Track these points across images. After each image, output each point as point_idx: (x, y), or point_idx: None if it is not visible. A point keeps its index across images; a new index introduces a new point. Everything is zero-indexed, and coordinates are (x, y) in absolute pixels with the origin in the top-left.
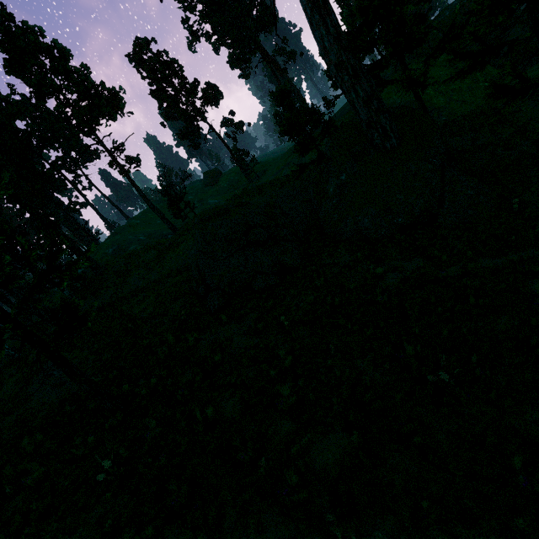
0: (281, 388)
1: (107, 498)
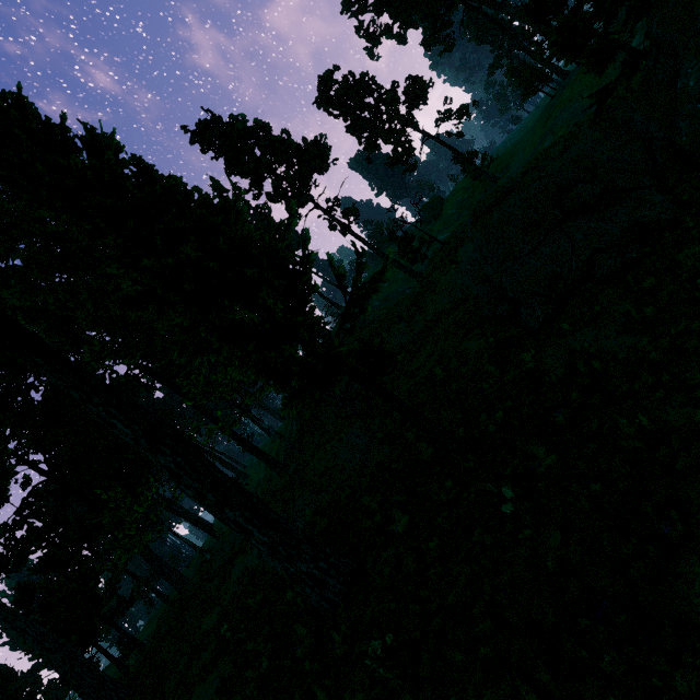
0: None
1: (526, 534)
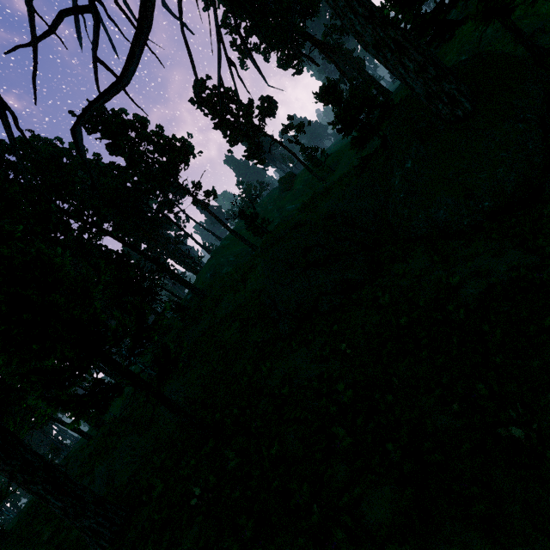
0: (336, 430)
1: (200, 520)
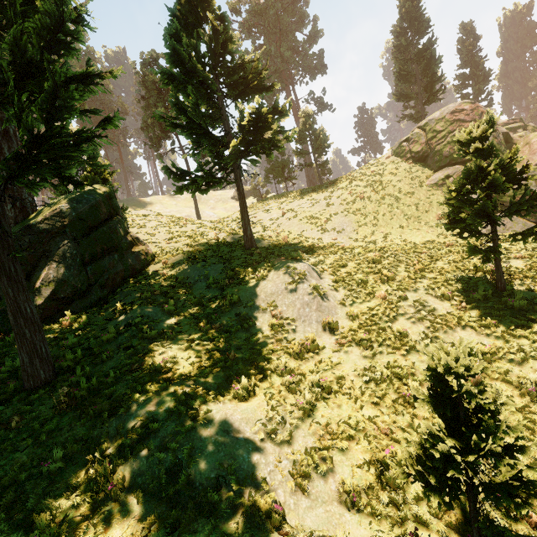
0: None
1: None
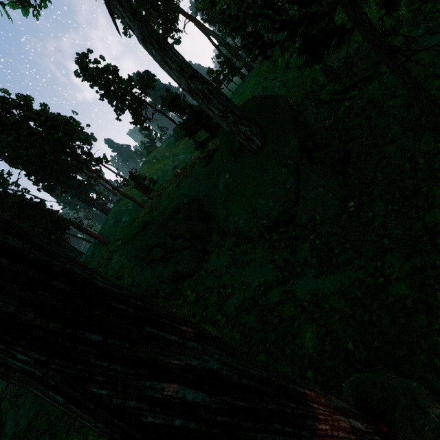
0: None
1: None
